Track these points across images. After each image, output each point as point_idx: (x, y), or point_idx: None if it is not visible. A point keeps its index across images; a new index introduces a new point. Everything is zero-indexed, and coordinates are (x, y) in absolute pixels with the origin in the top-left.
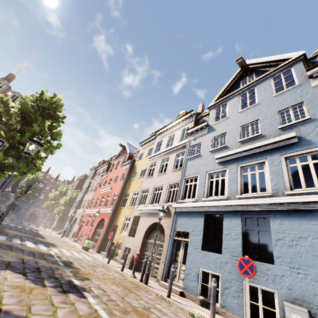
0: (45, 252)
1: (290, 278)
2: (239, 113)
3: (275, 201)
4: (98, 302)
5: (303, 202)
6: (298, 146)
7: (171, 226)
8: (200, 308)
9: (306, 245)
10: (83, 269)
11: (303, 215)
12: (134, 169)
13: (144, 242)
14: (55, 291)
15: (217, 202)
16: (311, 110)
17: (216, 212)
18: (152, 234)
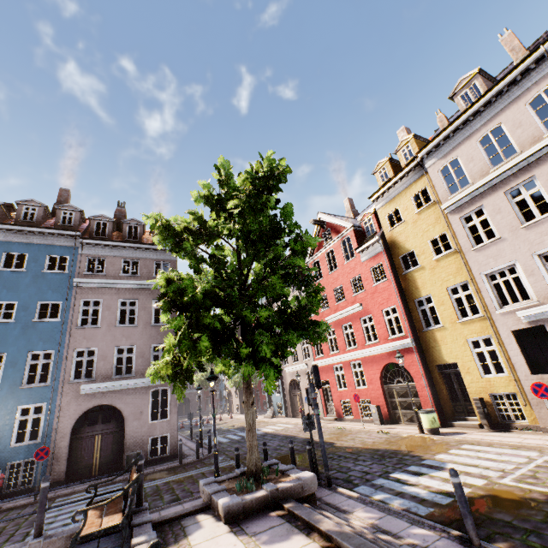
0: (537, 496)
1: None
2: None
3: None
4: None
5: None
6: None
7: None
8: None
9: None
10: None
11: None
12: (397, 248)
13: None
14: None
15: None
16: None
17: None
18: None
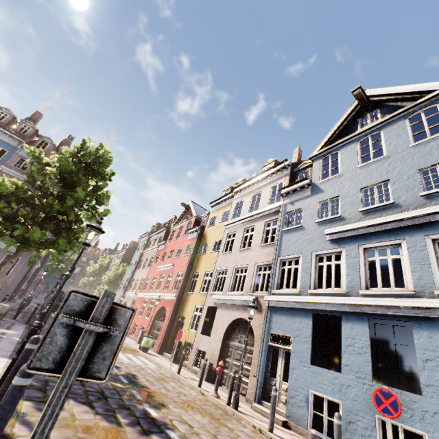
0: None
1: None
2: (358, 168)
3: (421, 304)
4: None
5: None
6: None
7: (264, 327)
8: None
9: None
10: (152, 387)
11: None
12: (204, 239)
13: (224, 344)
14: (135, 433)
15: (331, 299)
16: None
17: (330, 312)
18: (235, 333)
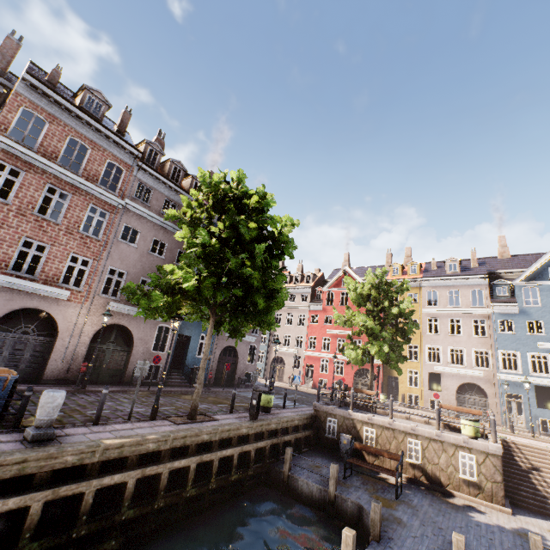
0: None
1: None
2: None
3: None
4: None
5: None
6: None
7: (500, 390)
8: None
9: None
10: None
11: None
12: None
13: (455, 396)
14: None
15: (548, 380)
16: None
17: (546, 385)
18: (464, 390)
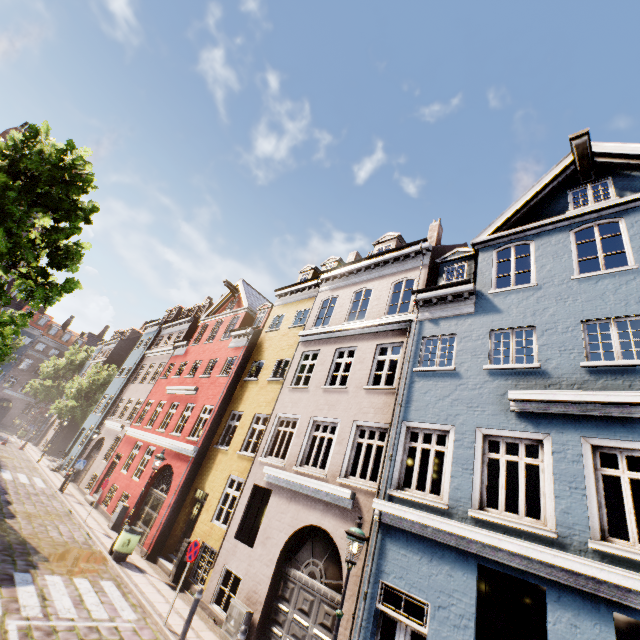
0: None
1: None
2: (576, 280)
3: None
4: None
5: None
6: None
7: (370, 567)
8: None
9: None
10: None
11: None
12: (259, 351)
13: (279, 572)
14: None
15: (527, 547)
16: None
17: (520, 572)
18: (304, 553)
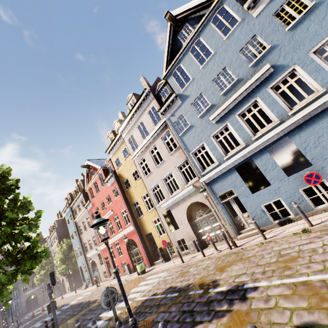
0: (139, 303)
1: (327, 165)
2: (202, 69)
3: (288, 124)
4: (266, 281)
5: (307, 113)
6: (276, 74)
7: (212, 196)
8: (286, 227)
9: (325, 139)
10: (191, 281)
11: (311, 122)
12: (122, 178)
13: (191, 225)
14: (242, 304)
15: (241, 153)
16: (267, 39)
17: (244, 160)
18: (194, 214)
